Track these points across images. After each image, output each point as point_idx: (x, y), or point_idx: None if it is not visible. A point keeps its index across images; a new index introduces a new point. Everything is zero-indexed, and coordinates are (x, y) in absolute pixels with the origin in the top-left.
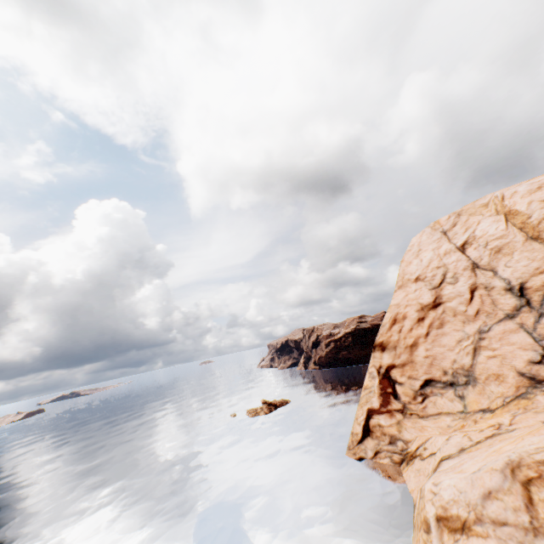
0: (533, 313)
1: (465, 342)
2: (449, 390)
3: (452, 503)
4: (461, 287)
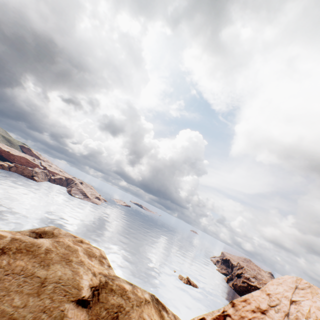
0: None
1: None
2: None
3: None
4: (275, 316)
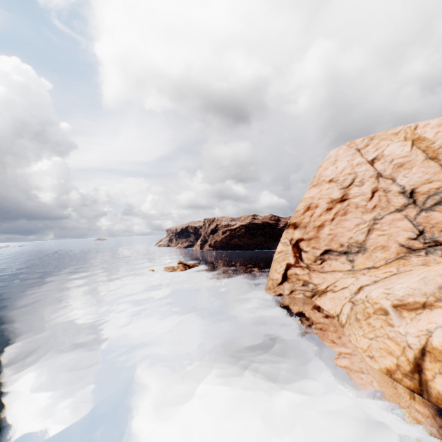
0: (416, 209)
1: (362, 226)
2: (342, 257)
3: (408, 296)
4: (365, 189)
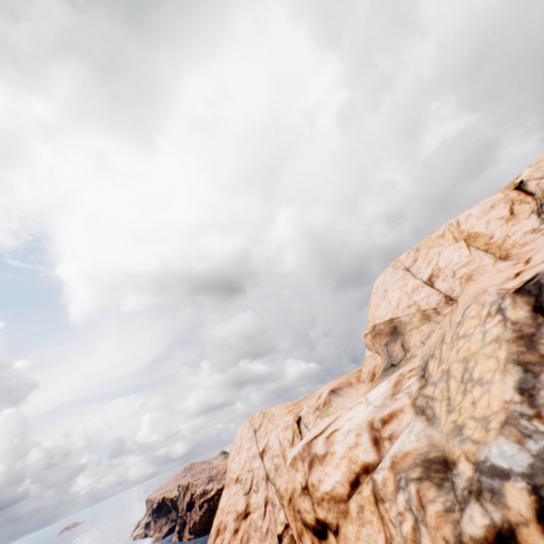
0: None
1: None
2: None
3: None
4: (260, 498)
